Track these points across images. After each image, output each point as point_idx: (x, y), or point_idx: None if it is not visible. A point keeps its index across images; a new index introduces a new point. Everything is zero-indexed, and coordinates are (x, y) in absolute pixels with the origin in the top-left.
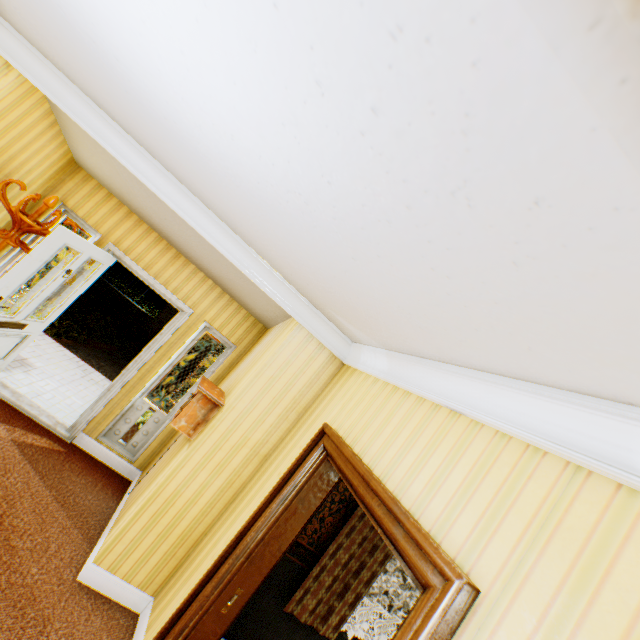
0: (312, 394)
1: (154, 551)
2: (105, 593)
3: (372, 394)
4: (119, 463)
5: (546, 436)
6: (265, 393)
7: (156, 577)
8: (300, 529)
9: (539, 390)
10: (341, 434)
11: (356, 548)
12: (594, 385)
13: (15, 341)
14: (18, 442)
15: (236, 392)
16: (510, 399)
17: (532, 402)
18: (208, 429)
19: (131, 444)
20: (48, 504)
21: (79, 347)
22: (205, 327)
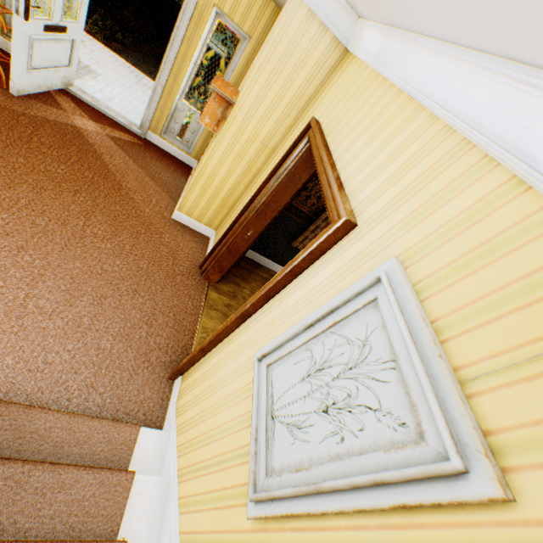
0: (312, 90)
1: (209, 208)
2: (189, 226)
3: (357, 85)
4: (181, 155)
5: (460, 115)
6: (268, 90)
7: (214, 222)
8: (290, 199)
9: (479, 61)
10: (323, 128)
11: None
12: (517, 46)
13: (68, 48)
14: (111, 137)
15: (243, 90)
16: (454, 77)
17: (469, 78)
18: (225, 126)
19: (185, 141)
20: (143, 178)
21: (128, 53)
22: (216, 15)
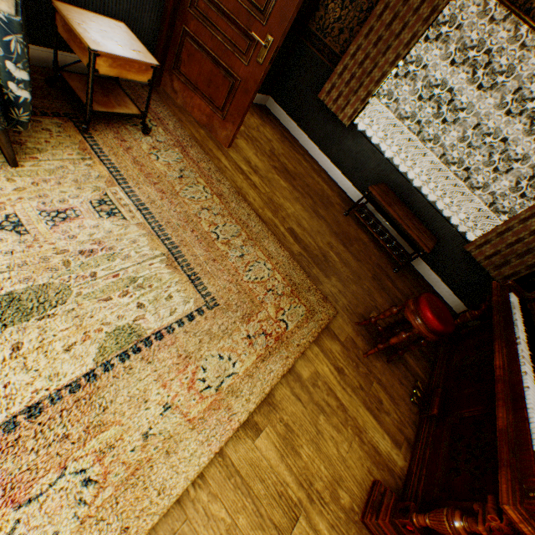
0: None
1: None
2: None
3: None
4: None
5: None
6: None
7: None
8: None
9: None
10: None
11: (371, 50)
12: None
13: None
14: None
15: None
16: None
17: None
18: None
19: None
20: None
21: None
22: None
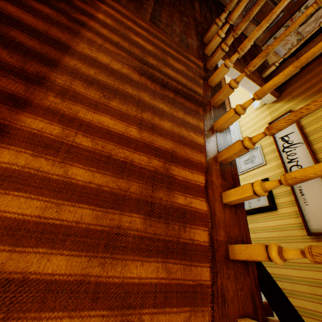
0: None
1: None
2: None
3: None
4: None
5: None
6: None
7: None
8: None
9: None
10: (225, 77)
11: None
12: None
13: None
14: None
15: None
16: None
17: None
18: None
19: None
20: None
21: None
22: None
